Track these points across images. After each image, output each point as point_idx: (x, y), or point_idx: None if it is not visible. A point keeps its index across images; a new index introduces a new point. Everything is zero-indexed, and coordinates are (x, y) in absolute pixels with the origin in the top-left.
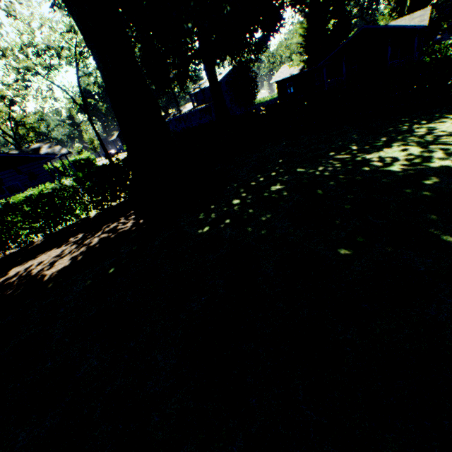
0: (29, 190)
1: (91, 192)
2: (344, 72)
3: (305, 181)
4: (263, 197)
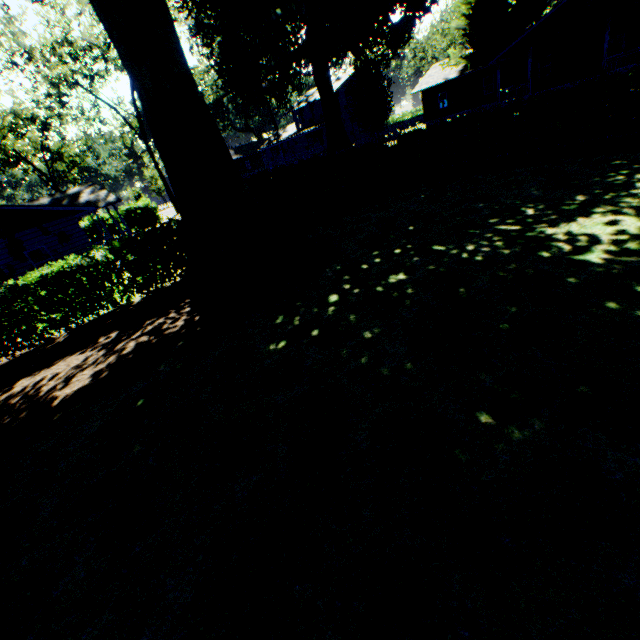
0: (59, 257)
1: (133, 269)
2: (529, 75)
3: (443, 269)
4: (374, 293)
